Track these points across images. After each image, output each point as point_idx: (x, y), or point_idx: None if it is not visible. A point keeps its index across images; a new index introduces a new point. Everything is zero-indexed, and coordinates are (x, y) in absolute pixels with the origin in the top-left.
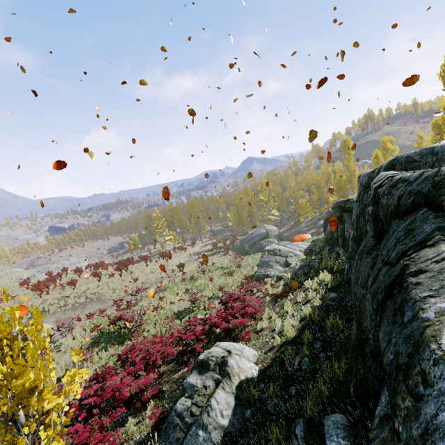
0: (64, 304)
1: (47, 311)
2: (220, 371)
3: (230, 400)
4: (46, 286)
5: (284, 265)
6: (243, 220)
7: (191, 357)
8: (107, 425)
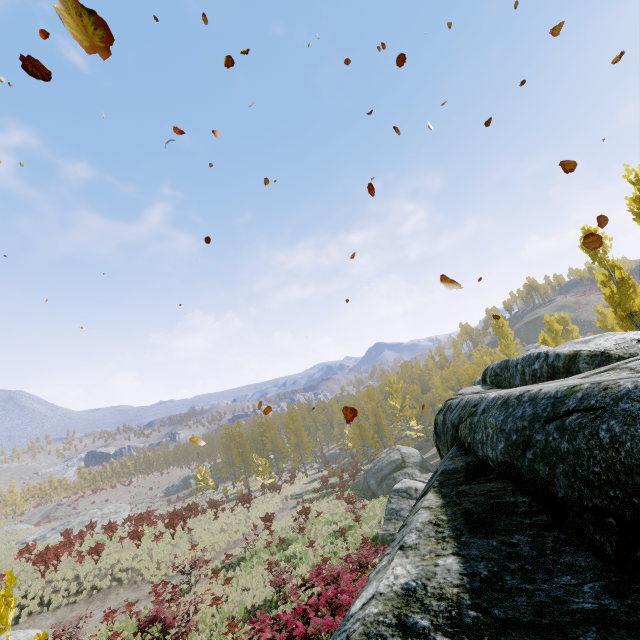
0: (75, 590)
1: (46, 605)
2: None
3: None
4: (56, 555)
5: None
6: (366, 437)
7: None
8: None
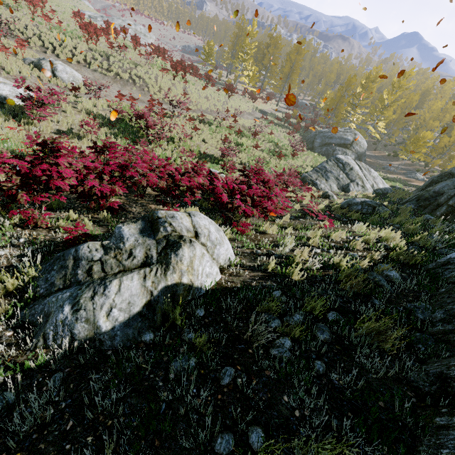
0: (106, 67)
1: (88, 64)
2: (162, 252)
3: (136, 302)
4: (96, 33)
5: (341, 188)
6: (339, 109)
7: (176, 202)
8: (21, 201)
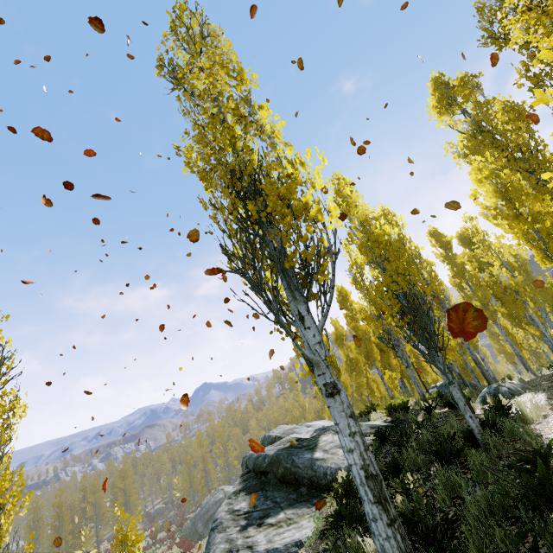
0: None
1: None
2: None
3: None
4: None
5: None
6: (195, 484)
7: None
8: None
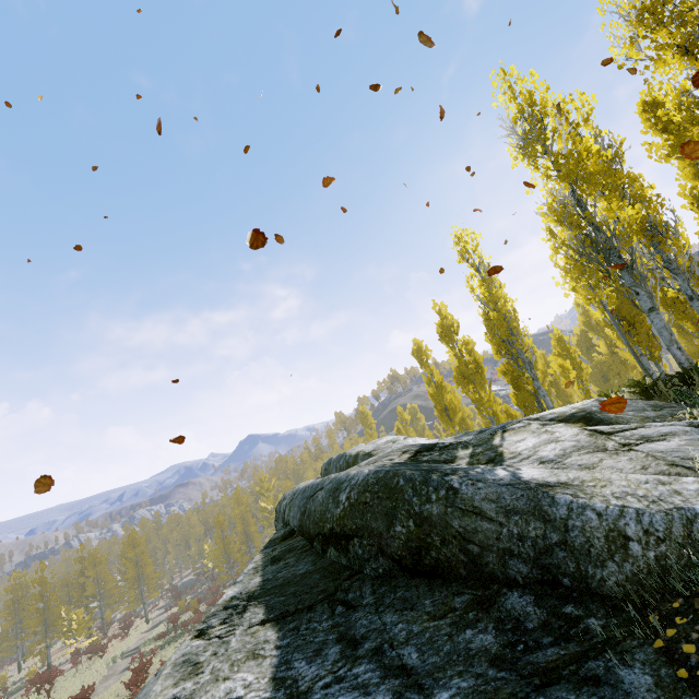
0: None
1: None
2: None
3: None
4: None
5: None
6: (232, 551)
7: None
8: None
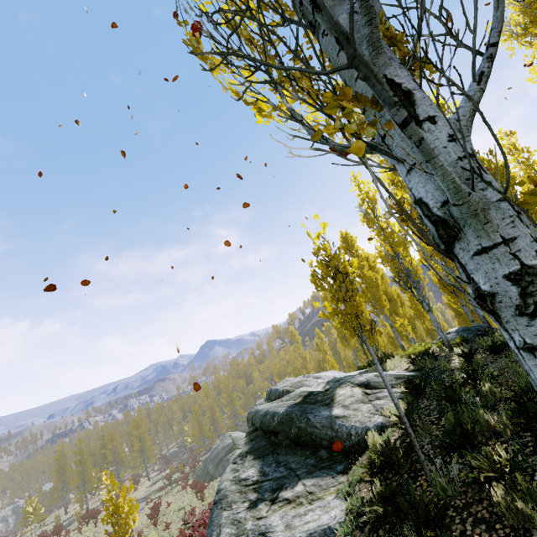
0: None
1: None
2: None
3: None
4: None
5: None
6: (204, 430)
7: None
8: None
